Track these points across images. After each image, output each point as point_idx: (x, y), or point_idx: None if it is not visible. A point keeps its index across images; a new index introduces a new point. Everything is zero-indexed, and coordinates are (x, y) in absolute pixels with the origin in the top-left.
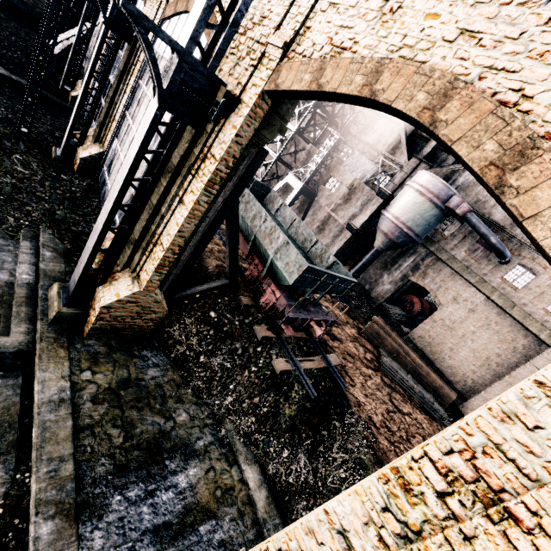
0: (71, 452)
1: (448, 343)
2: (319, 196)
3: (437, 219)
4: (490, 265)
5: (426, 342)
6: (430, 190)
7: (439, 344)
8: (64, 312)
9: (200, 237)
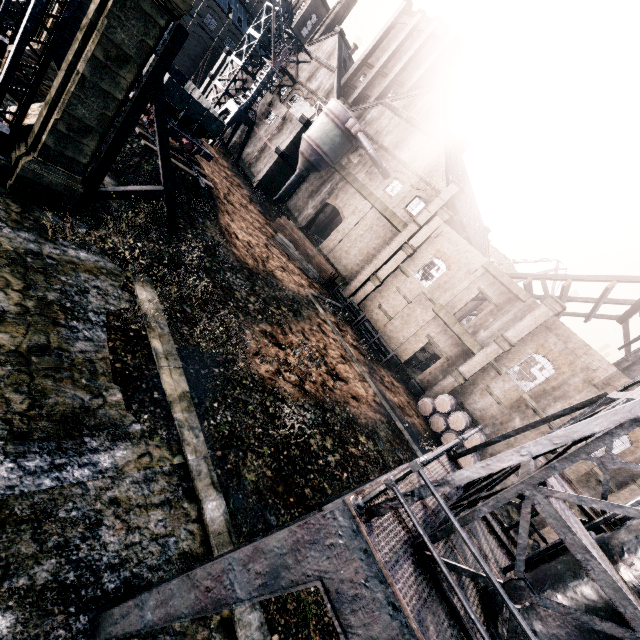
0: None
1: (345, 247)
2: (261, 130)
3: (340, 140)
4: (378, 182)
5: (331, 249)
6: (333, 112)
7: (339, 250)
8: None
9: None
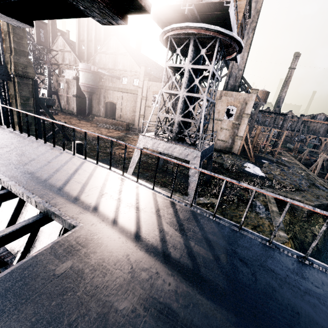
0: None
1: (124, 113)
2: (61, 92)
3: (94, 76)
4: (118, 82)
5: (120, 117)
6: (83, 68)
7: (123, 115)
8: None
9: None
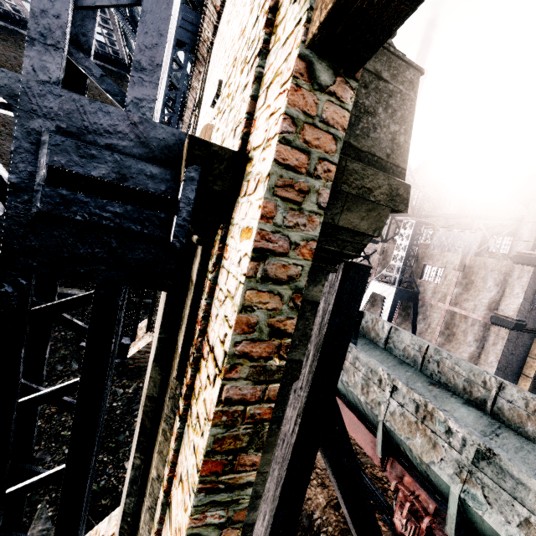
0: None
1: None
2: (421, 293)
3: None
4: None
5: None
6: None
7: None
8: None
9: (268, 521)
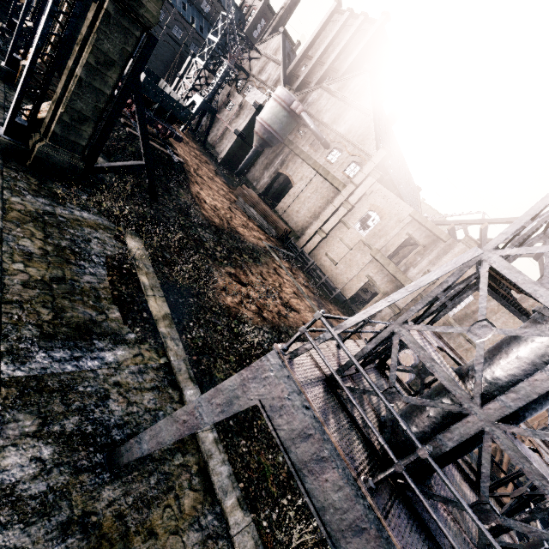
0: (3, 99)
1: (296, 208)
2: (222, 116)
3: (287, 119)
4: (320, 152)
5: (284, 210)
6: (280, 97)
7: (291, 210)
8: (2, 68)
9: None
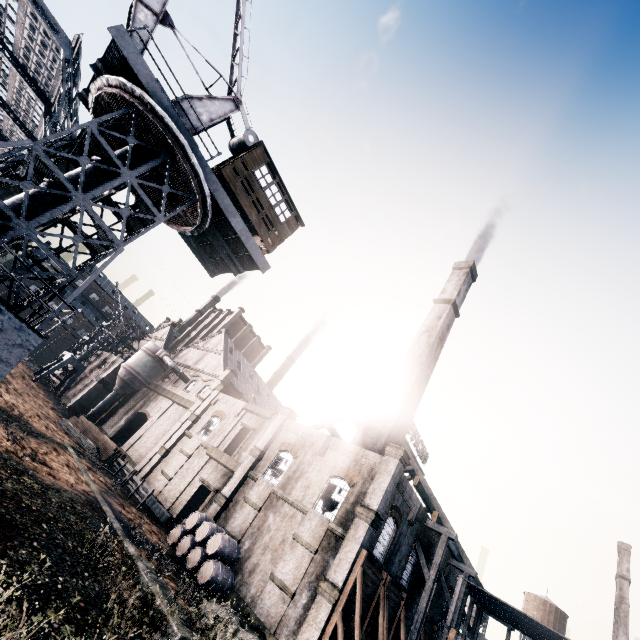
0: None
1: (145, 438)
2: (92, 374)
3: (152, 363)
4: (181, 386)
5: (131, 445)
6: (147, 347)
7: (139, 442)
8: None
9: None
